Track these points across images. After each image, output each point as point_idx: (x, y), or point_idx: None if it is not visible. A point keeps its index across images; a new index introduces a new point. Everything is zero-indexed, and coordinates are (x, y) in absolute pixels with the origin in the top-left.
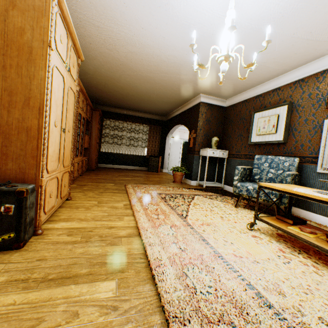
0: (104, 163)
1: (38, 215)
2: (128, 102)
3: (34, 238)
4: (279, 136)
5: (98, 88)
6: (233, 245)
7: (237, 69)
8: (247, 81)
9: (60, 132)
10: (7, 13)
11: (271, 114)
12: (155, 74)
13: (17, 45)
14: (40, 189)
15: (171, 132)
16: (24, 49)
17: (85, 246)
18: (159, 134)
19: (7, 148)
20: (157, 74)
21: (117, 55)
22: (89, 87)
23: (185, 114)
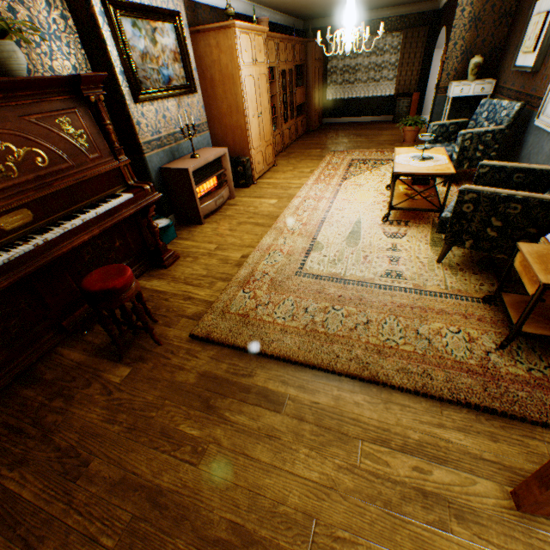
0: (332, 118)
1: (253, 174)
2: (356, 6)
3: (253, 186)
4: (534, 59)
5: (307, 8)
6: (354, 196)
7: None
8: None
9: (258, 119)
10: (220, 58)
11: (545, 9)
12: None
13: (227, 77)
14: (251, 160)
15: (442, 39)
16: (230, 78)
17: (272, 190)
18: (422, 46)
19: (235, 139)
20: None
21: None
22: (297, 11)
23: (450, 4)
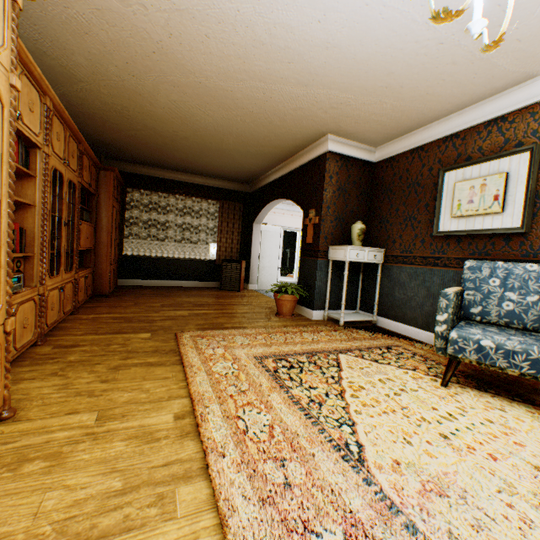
0: (132, 278)
1: None
2: (176, 154)
3: None
4: (511, 219)
5: (108, 119)
6: None
7: (425, 70)
8: (433, 103)
9: None
10: None
11: (488, 172)
12: (237, 81)
13: None
14: None
15: (262, 215)
16: None
17: None
18: (239, 218)
19: None
20: (241, 82)
21: (142, 19)
22: (88, 118)
23: (293, 177)
